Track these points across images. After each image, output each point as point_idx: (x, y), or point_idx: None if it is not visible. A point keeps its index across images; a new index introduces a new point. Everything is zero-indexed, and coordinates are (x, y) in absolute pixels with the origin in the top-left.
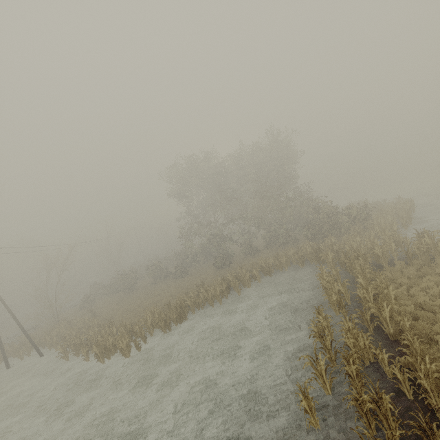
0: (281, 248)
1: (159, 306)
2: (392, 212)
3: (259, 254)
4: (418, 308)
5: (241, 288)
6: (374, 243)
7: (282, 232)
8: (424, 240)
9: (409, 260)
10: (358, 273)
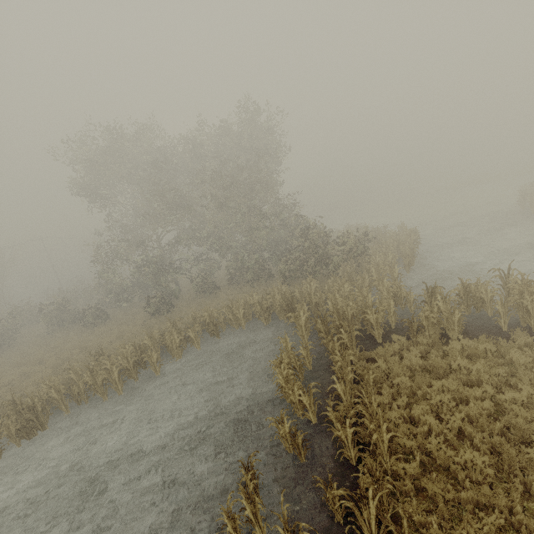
0: (248, 287)
1: (22, 388)
2: (393, 246)
3: (217, 293)
4: (425, 457)
5: (168, 358)
6: (367, 303)
7: (250, 264)
8: (434, 300)
9: (412, 335)
10: (337, 362)
